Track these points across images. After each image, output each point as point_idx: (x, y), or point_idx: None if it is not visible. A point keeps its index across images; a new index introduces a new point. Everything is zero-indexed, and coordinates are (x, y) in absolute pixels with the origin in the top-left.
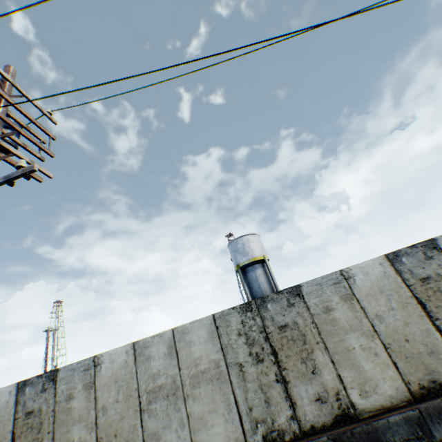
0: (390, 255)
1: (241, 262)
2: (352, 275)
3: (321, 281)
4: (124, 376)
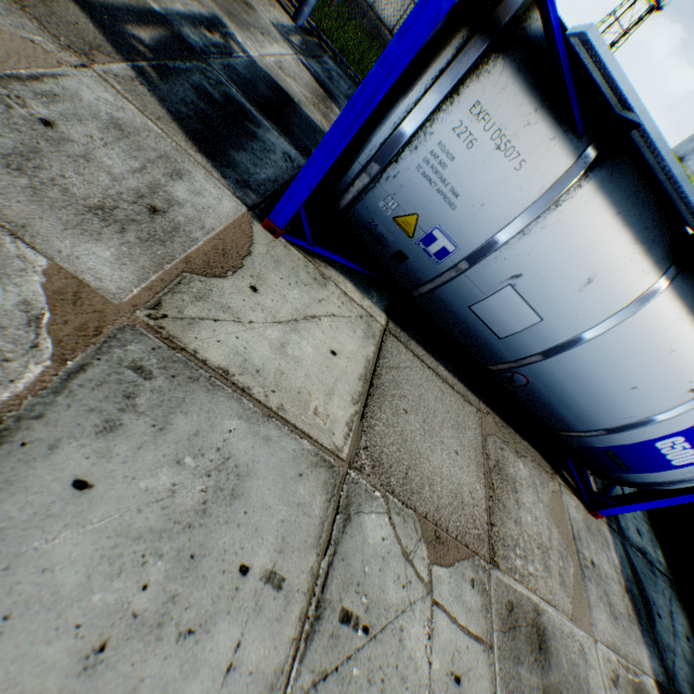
0: None
1: (687, 164)
2: None
3: None
4: None
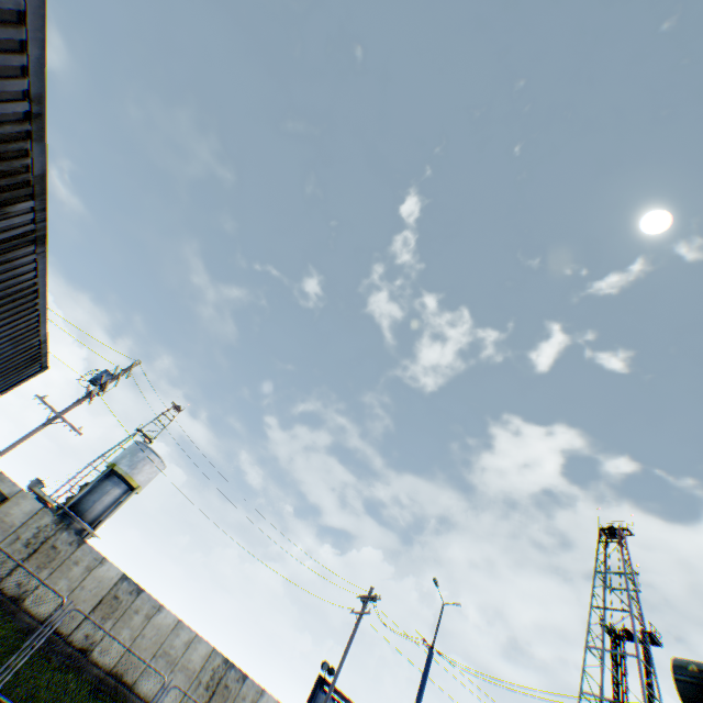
0: (127, 575)
1: (121, 466)
2: (106, 564)
3: (95, 551)
4: None
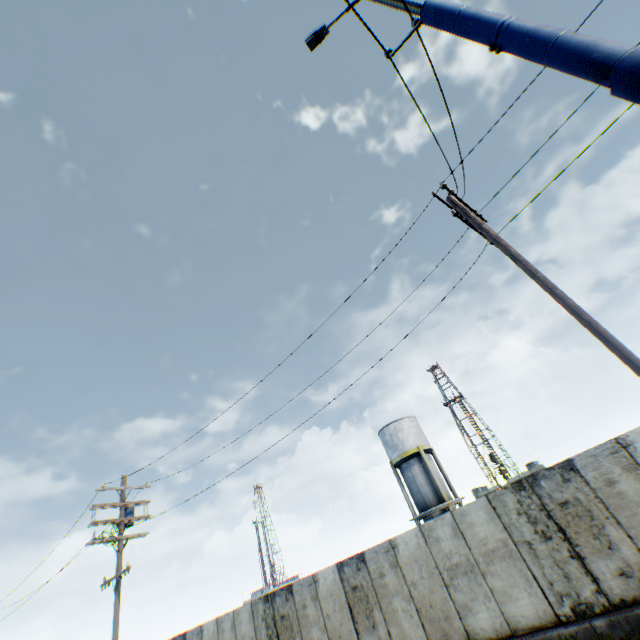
0: (339, 563)
1: (392, 458)
2: (318, 578)
3: (303, 581)
4: (213, 639)
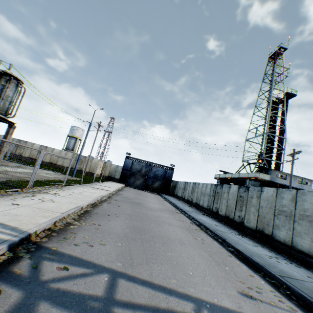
0: (42, 145)
1: (69, 134)
2: (35, 144)
3: (31, 143)
4: None
